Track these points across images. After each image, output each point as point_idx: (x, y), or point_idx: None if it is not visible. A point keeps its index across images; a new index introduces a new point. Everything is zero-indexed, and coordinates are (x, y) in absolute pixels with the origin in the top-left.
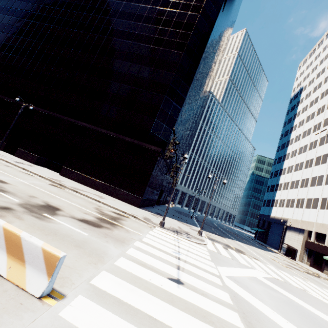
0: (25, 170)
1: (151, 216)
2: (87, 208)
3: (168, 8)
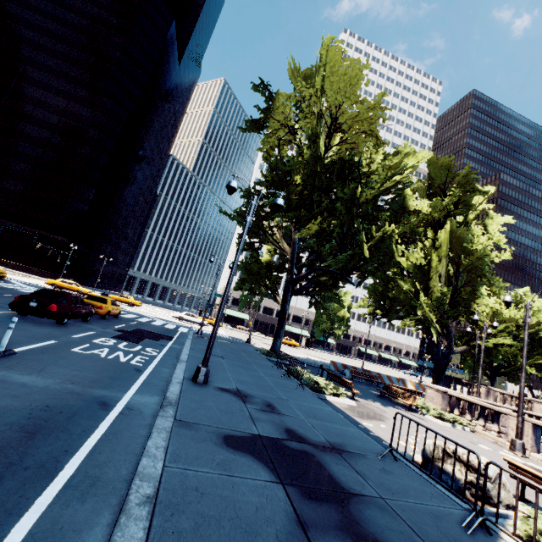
0: None
1: None
2: (8, 272)
3: (71, 120)
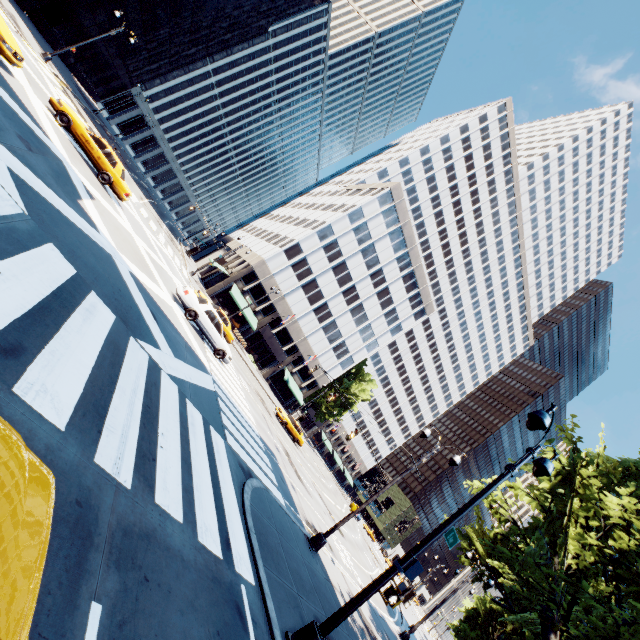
0: None
1: None
2: None
3: None
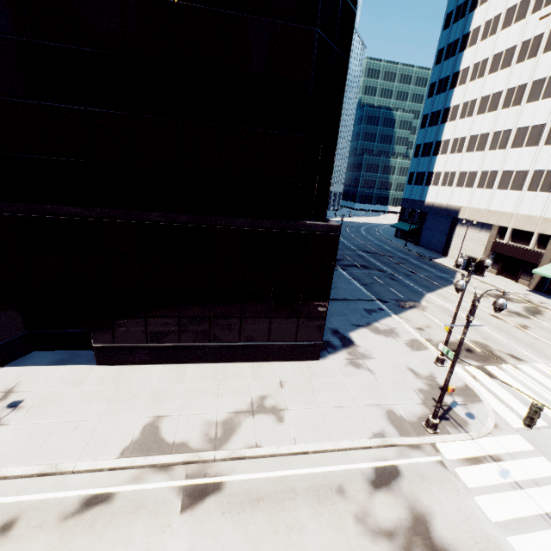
0: (50, 476)
1: (365, 379)
2: None
3: None
